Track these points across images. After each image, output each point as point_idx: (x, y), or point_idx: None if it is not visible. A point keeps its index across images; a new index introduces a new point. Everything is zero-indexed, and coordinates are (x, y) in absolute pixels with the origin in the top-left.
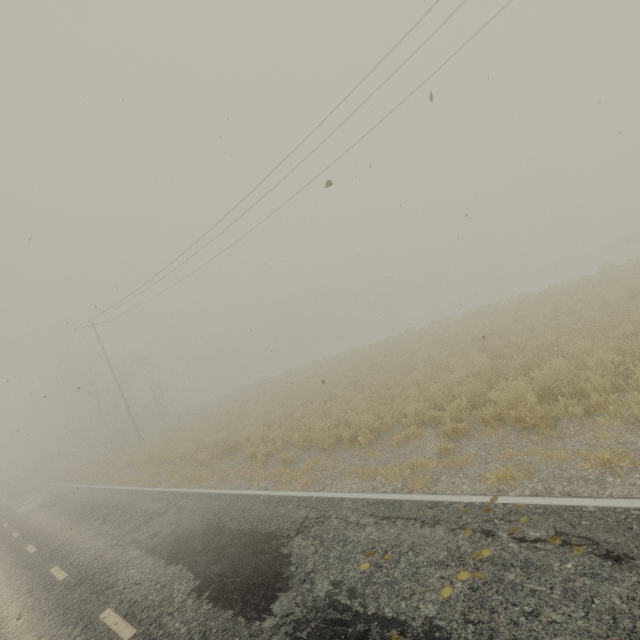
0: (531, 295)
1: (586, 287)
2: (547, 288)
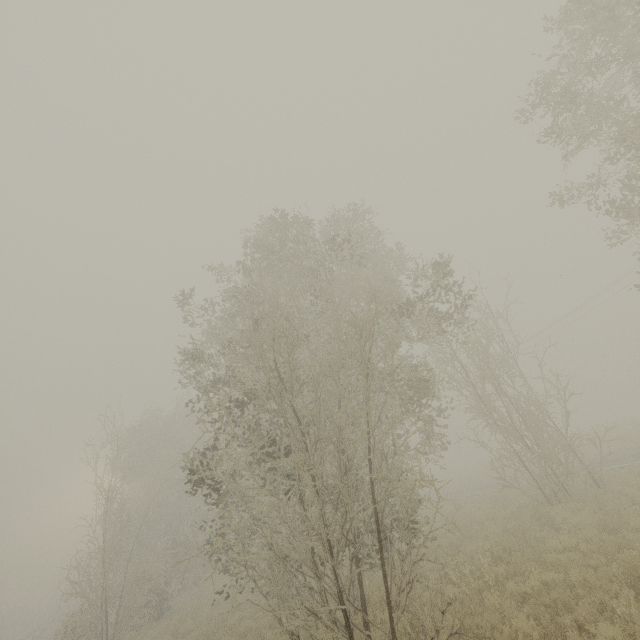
0: None
1: None
2: None
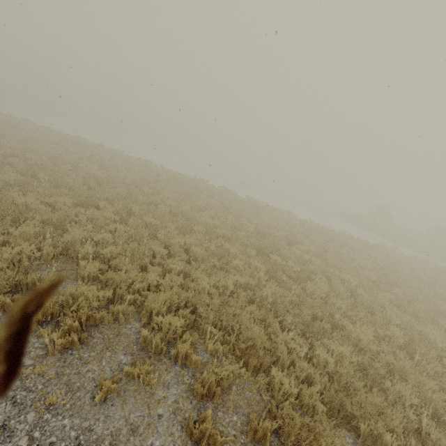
0: (296, 217)
1: (335, 241)
2: (309, 221)
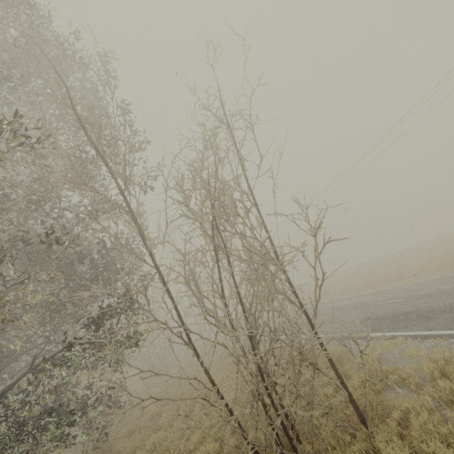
0: None
1: None
2: None
